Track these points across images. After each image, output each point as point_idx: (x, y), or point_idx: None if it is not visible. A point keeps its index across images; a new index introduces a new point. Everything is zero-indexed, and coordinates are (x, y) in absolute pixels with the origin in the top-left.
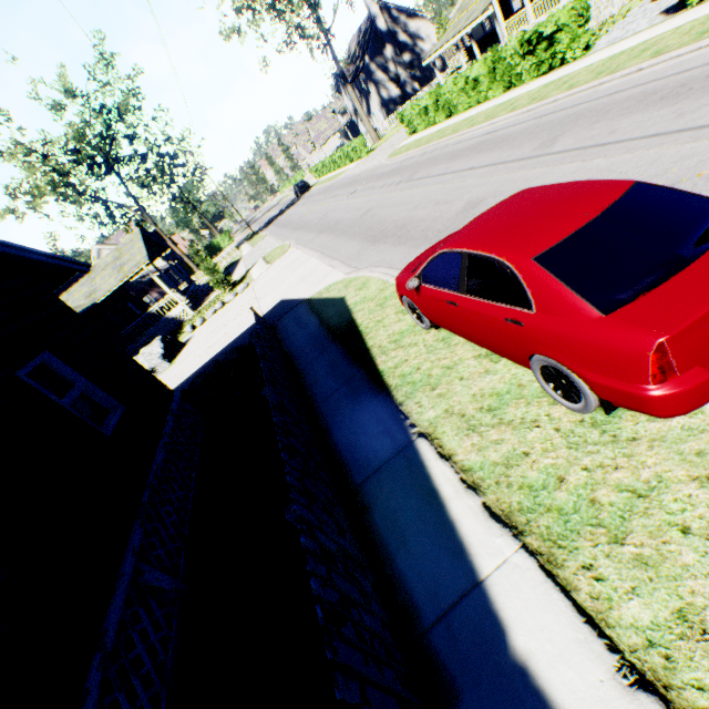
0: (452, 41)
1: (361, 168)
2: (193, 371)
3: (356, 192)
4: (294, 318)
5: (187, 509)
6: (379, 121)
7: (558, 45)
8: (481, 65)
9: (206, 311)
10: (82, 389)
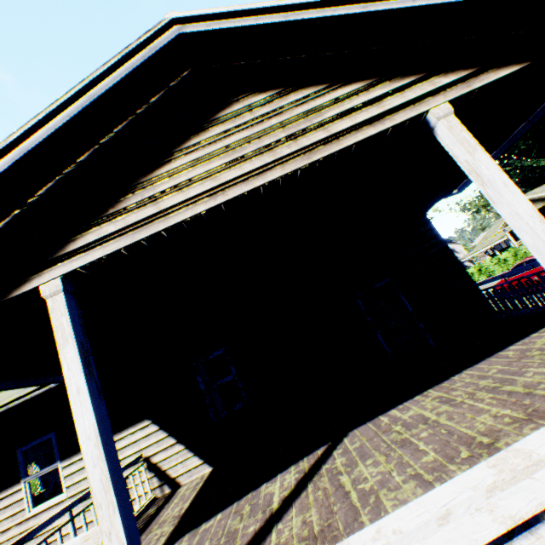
0: (481, 250)
1: None
2: None
3: None
4: None
5: None
6: None
7: None
8: (506, 253)
9: None
10: None
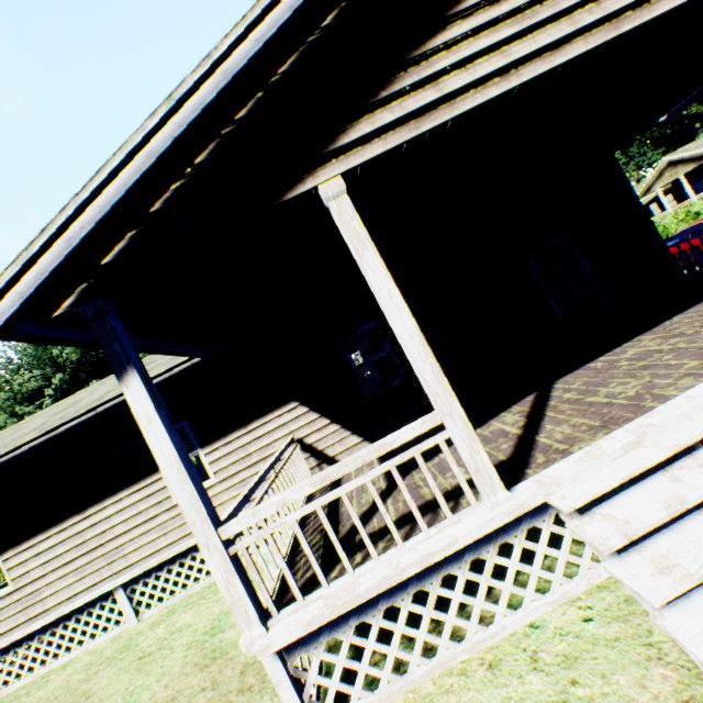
0: None
1: None
2: None
3: None
4: None
5: None
6: None
7: (702, 216)
8: None
9: None
10: None
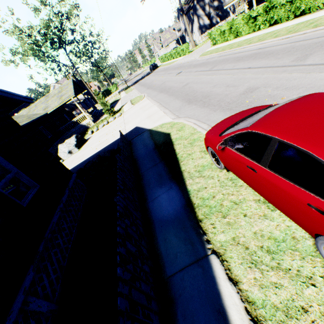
0: None
1: (185, 60)
2: (88, 157)
3: (181, 72)
4: (141, 139)
5: (68, 248)
6: (196, 36)
7: (309, 1)
8: (260, 9)
9: (100, 124)
10: (13, 175)
